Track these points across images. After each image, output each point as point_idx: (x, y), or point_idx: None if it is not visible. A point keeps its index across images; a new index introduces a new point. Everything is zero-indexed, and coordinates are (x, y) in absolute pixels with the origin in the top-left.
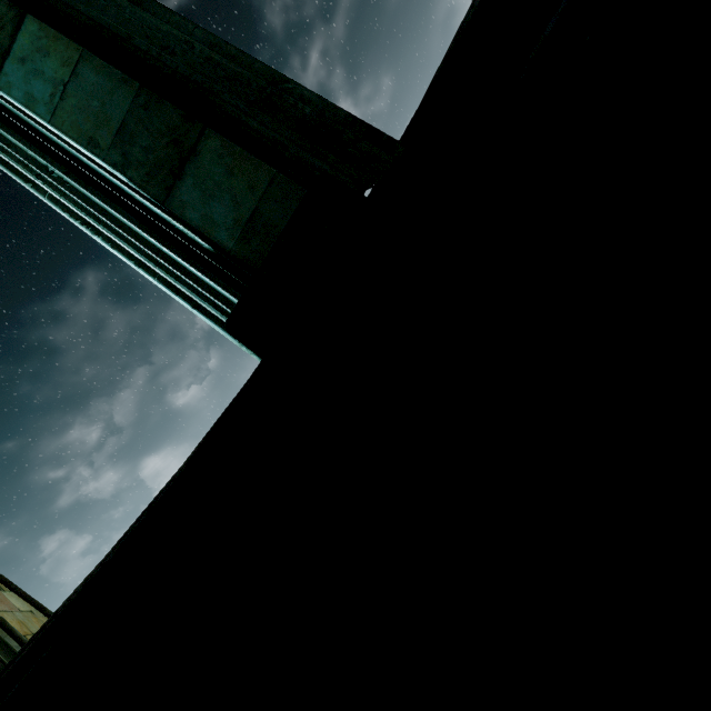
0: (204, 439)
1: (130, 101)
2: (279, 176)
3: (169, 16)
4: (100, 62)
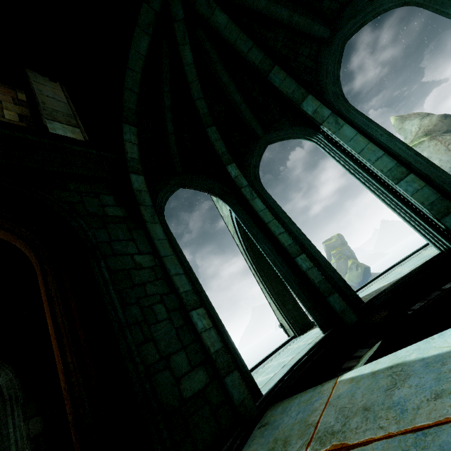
0: (420, 266)
1: (436, 198)
2: None
3: (444, 173)
4: (430, 188)
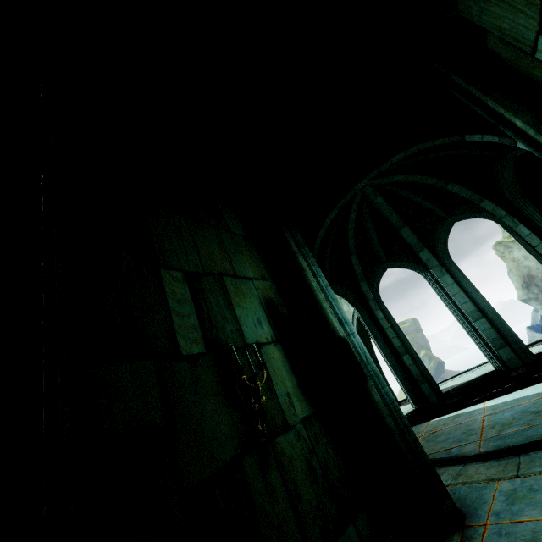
0: (482, 375)
1: (496, 336)
2: (516, 357)
3: (503, 322)
4: (493, 330)
